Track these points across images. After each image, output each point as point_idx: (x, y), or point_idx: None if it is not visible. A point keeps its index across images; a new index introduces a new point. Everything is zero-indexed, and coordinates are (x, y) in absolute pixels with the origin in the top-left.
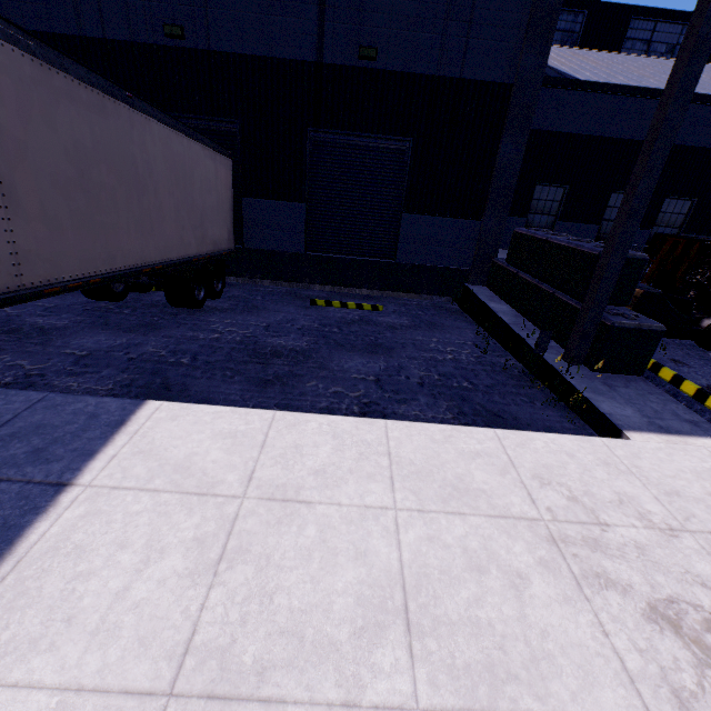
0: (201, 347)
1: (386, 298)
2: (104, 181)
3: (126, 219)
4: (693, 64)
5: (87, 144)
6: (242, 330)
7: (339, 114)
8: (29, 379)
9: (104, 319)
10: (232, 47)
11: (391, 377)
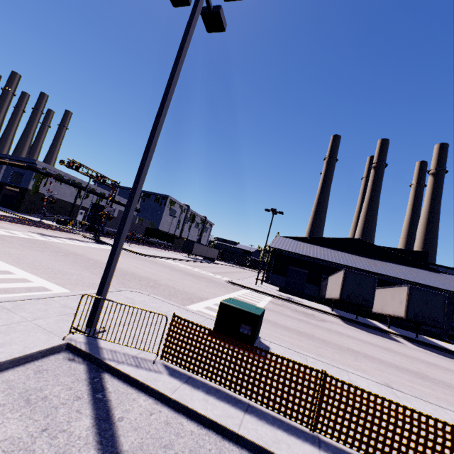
0: None
1: None
2: None
3: None
4: None
5: None
6: None
7: None
8: None
9: None
10: (382, 278)
11: None
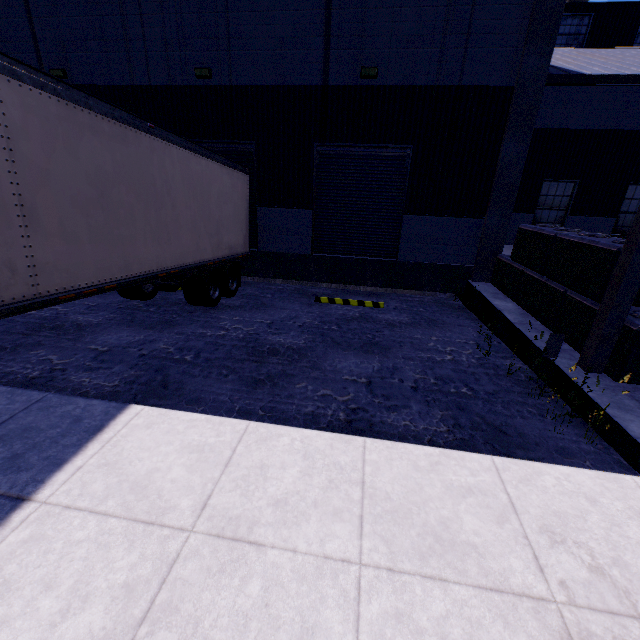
0: (206, 344)
1: (388, 294)
2: (124, 199)
3: (143, 231)
4: None
5: (108, 169)
6: (247, 327)
7: (343, 129)
8: (52, 373)
9: (132, 316)
10: (250, 80)
11: (384, 379)
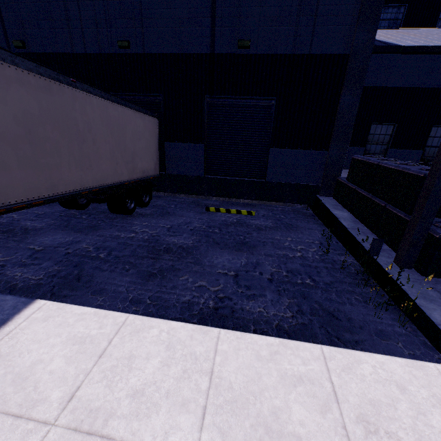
0: (118, 244)
1: (259, 205)
2: (49, 136)
3: (67, 160)
4: None
5: (34, 112)
6: (152, 230)
7: (225, 85)
8: None
9: (68, 222)
10: (158, 49)
11: (248, 272)
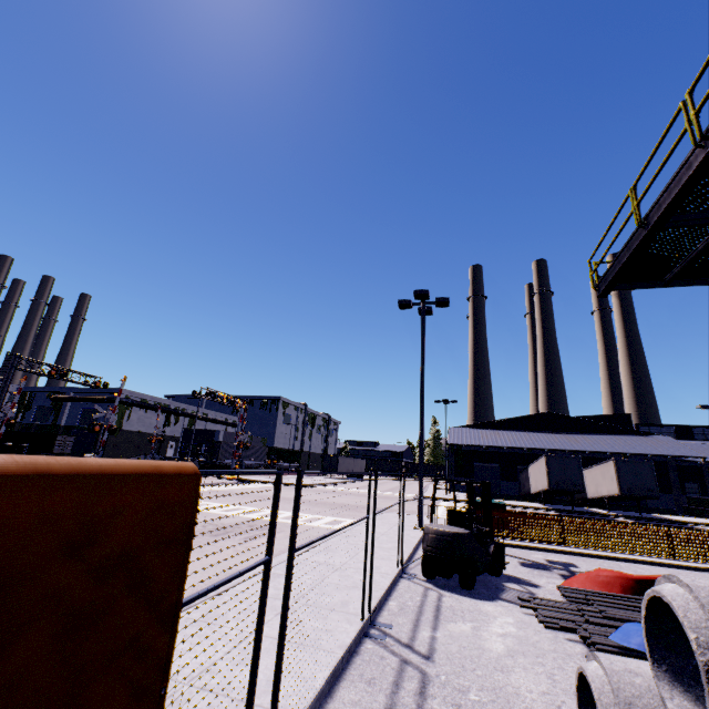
0: None
1: None
2: None
3: None
4: (705, 470)
5: None
6: None
7: None
8: None
9: None
10: (589, 455)
11: None
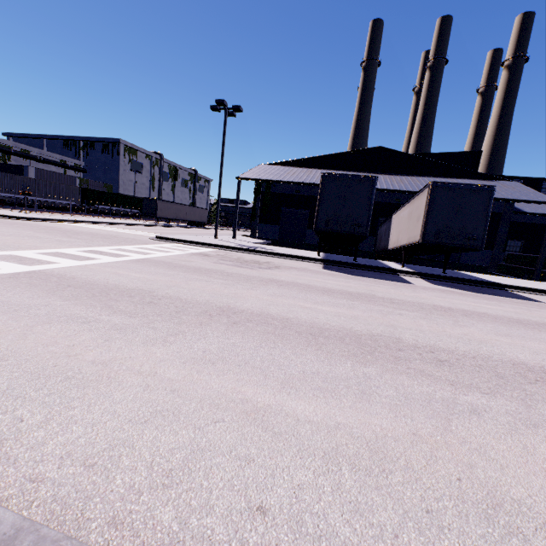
0: None
1: None
2: None
3: None
4: None
5: None
6: None
7: None
8: None
9: None
10: None
11: None
